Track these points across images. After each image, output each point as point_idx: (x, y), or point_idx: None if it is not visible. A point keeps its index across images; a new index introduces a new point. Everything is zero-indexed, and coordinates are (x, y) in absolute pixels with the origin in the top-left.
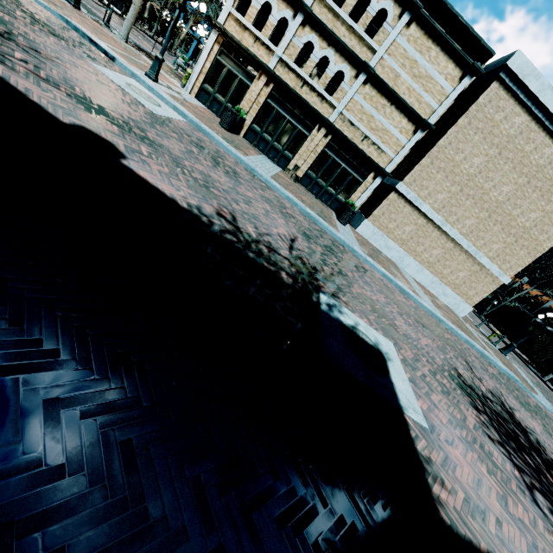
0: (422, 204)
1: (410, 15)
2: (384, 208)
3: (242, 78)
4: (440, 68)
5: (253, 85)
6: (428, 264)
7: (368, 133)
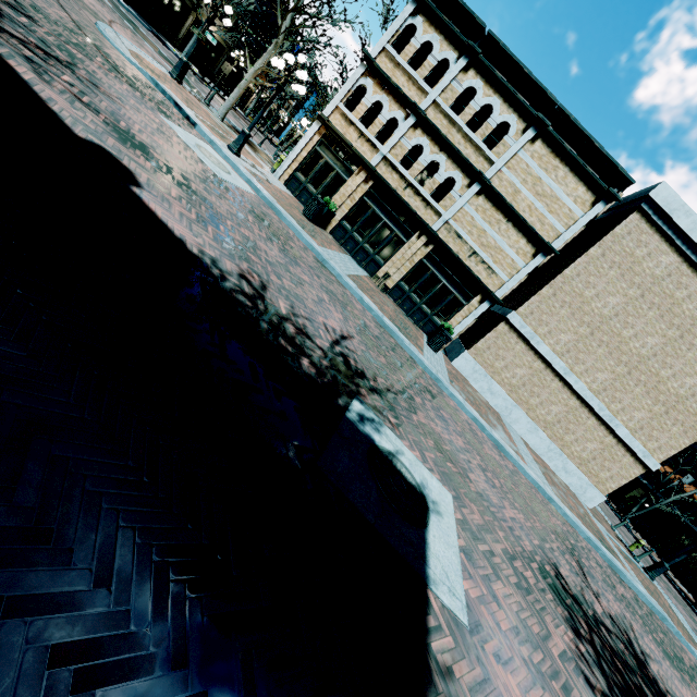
0: (539, 343)
1: (536, 131)
2: (491, 341)
3: (339, 171)
4: (568, 189)
5: (350, 180)
6: (544, 424)
7: (477, 249)
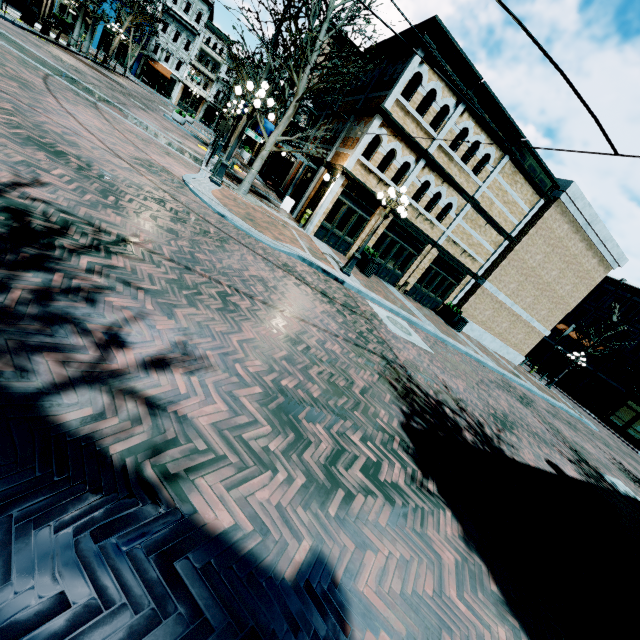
0: (499, 294)
1: (508, 159)
2: (472, 301)
3: (361, 213)
4: (522, 195)
5: (373, 219)
6: (498, 335)
7: (466, 248)
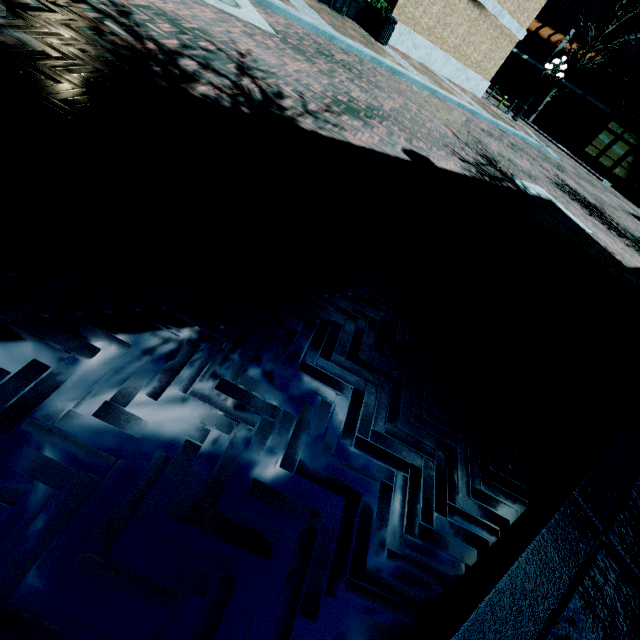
0: None
1: None
2: None
3: None
4: None
5: None
6: (453, 50)
7: None
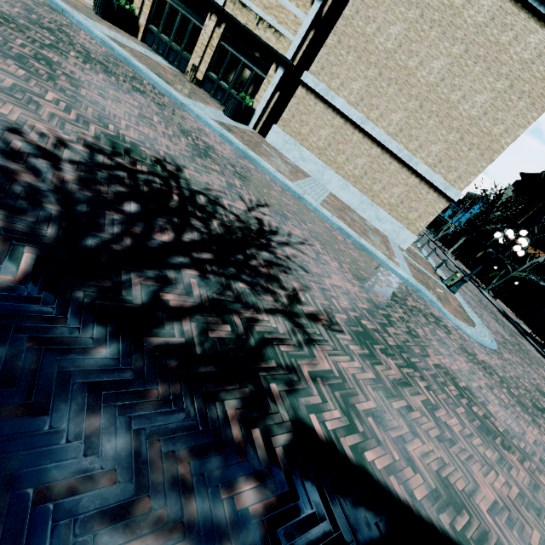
0: (334, 97)
1: None
2: (294, 109)
3: None
4: None
5: None
6: (353, 179)
7: (262, 14)
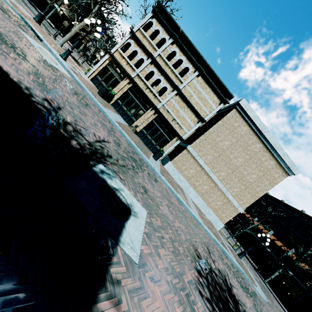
0: (199, 159)
1: (199, 72)
2: (180, 157)
3: (117, 78)
4: (210, 97)
5: (122, 82)
6: (201, 194)
7: (175, 118)
